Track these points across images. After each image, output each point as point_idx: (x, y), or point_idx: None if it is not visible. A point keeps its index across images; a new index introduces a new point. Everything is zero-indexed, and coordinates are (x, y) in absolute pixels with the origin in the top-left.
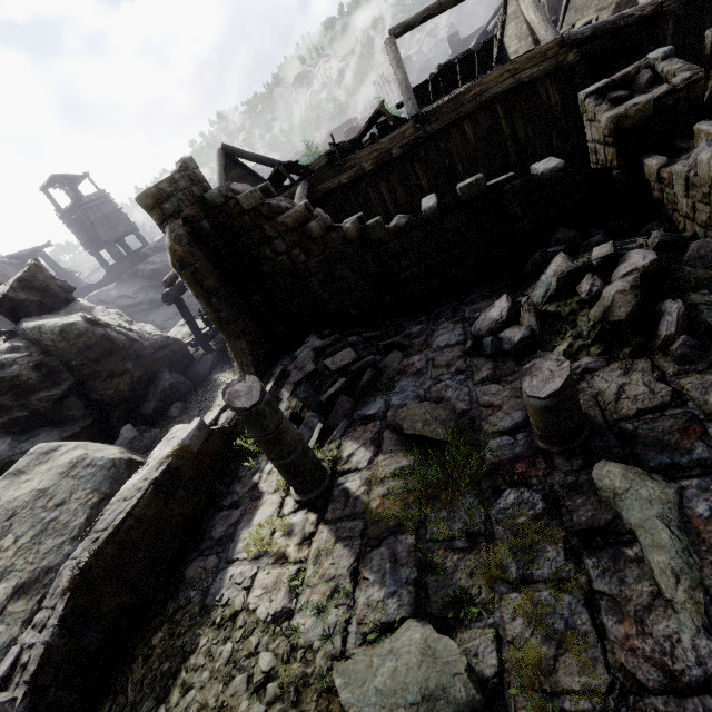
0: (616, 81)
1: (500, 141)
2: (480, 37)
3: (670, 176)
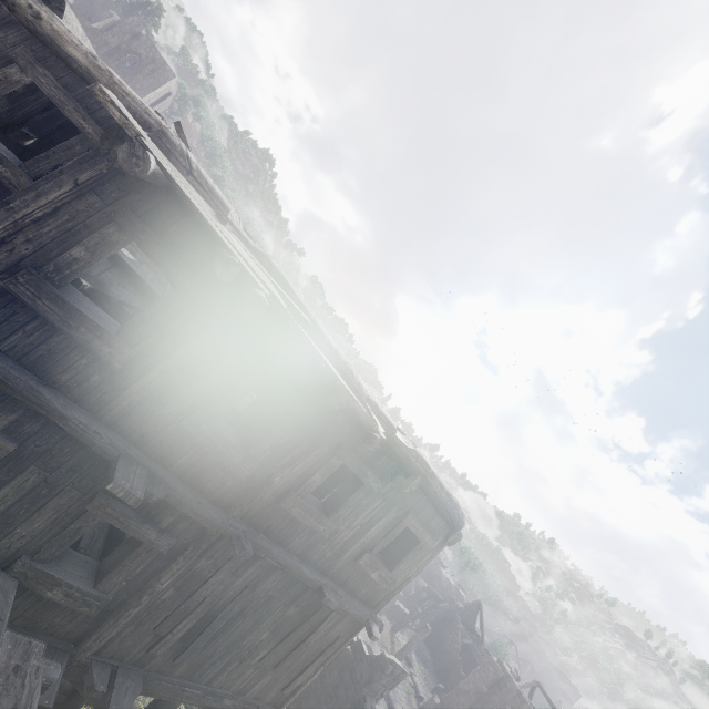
0: None
1: None
2: None
3: None
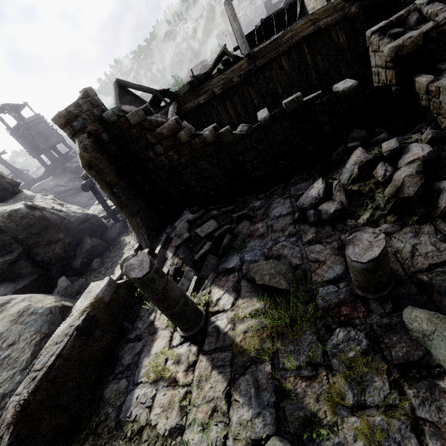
0: (393, 22)
1: (306, 70)
2: (286, 1)
3: (437, 89)
